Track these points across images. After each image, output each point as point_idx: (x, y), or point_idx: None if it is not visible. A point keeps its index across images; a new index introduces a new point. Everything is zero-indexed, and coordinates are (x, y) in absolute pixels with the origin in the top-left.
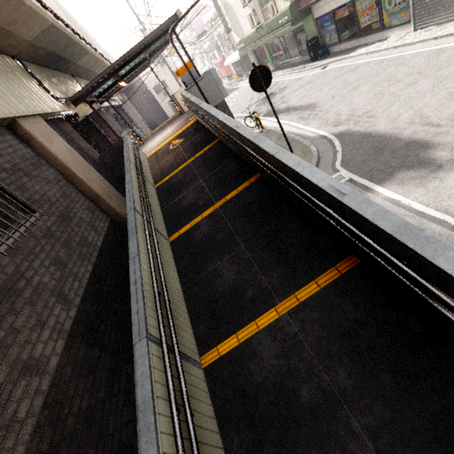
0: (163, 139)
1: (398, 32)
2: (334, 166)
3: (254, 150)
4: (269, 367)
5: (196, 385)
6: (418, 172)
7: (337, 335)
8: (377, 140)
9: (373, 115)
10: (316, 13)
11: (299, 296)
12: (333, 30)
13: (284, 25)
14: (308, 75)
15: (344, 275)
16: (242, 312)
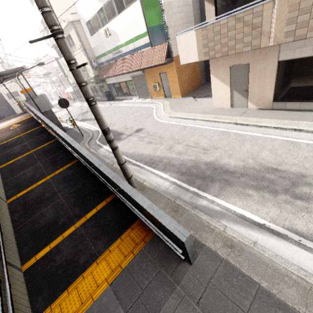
0: (7, 124)
1: (135, 98)
2: (96, 140)
3: (49, 127)
4: (37, 193)
5: (2, 203)
6: (116, 141)
7: (63, 179)
8: (112, 132)
9: (115, 124)
10: (107, 82)
11: (55, 173)
12: (115, 90)
13: (93, 83)
14: (104, 106)
15: (72, 164)
16: (32, 182)
